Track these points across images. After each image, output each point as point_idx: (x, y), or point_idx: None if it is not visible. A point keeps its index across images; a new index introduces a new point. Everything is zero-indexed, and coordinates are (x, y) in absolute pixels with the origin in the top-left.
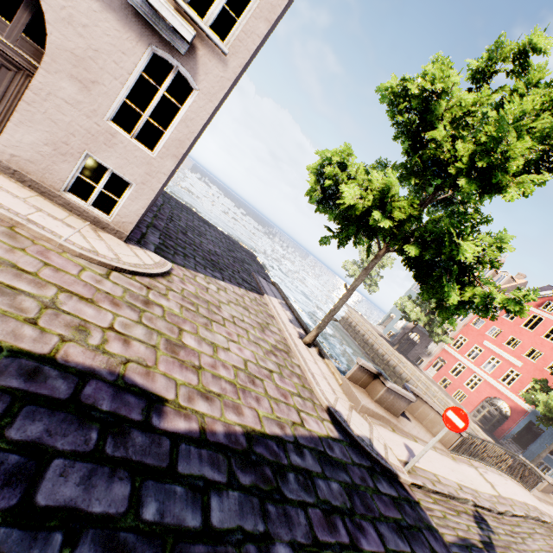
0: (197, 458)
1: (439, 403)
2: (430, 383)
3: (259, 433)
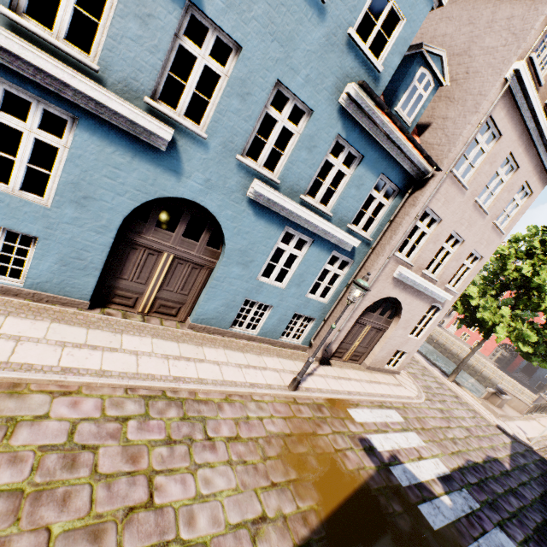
0: (519, 475)
1: (472, 359)
2: (460, 343)
3: (509, 455)
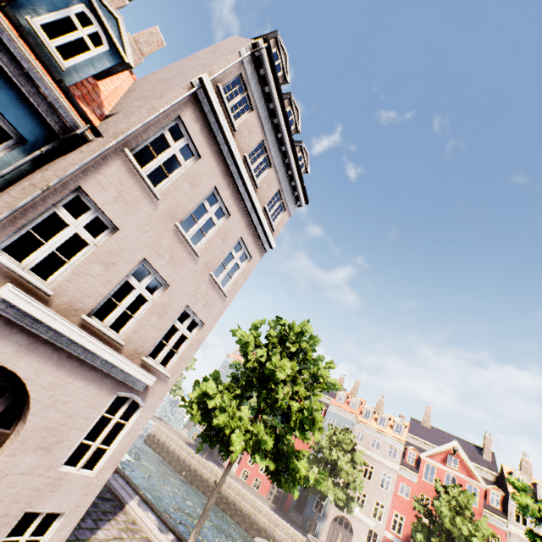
0: None
1: (248, 505)
2: (238, 484)
3: None
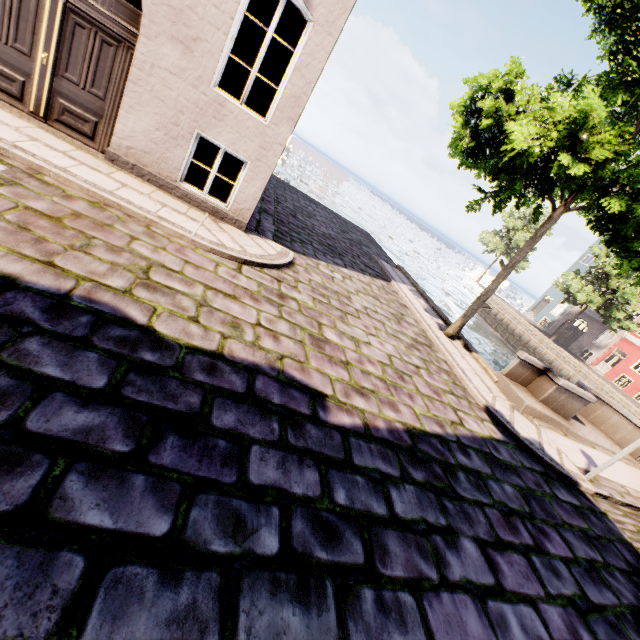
0: (368, 452)
1: None
2: (602, 381)
3: (420, 431)
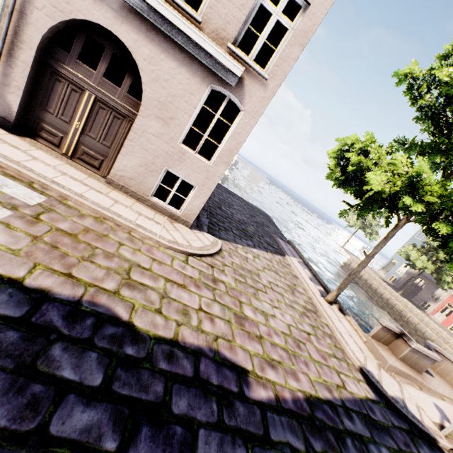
0: (280, 425)
1: (451, 349)
2: (440, 329)
3: (315, 398)
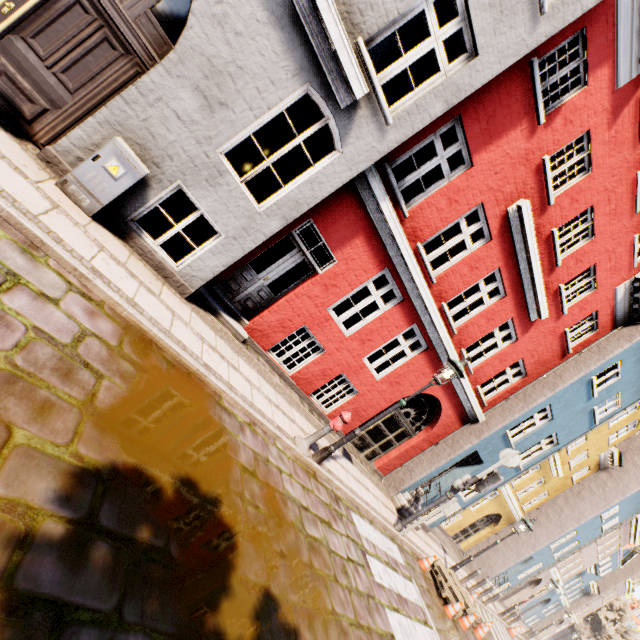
0: None
1: None
2: None
3: None
